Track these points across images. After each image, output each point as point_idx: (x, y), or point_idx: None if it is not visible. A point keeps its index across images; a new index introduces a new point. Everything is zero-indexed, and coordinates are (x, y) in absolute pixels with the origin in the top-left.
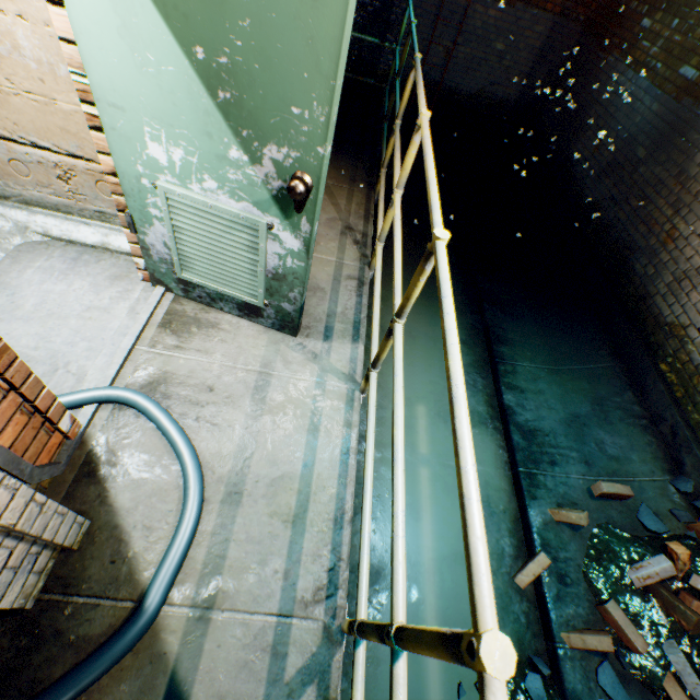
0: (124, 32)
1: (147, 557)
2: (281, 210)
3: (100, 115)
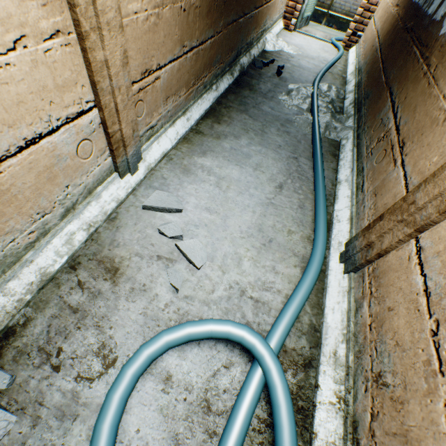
0: None
1: None
2: None
3: None
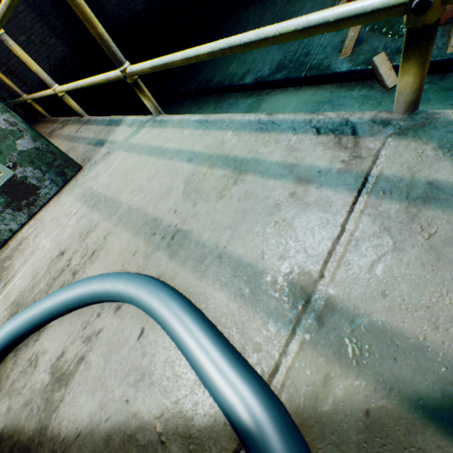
0: None
1: (179, 396)
2: None
3: None
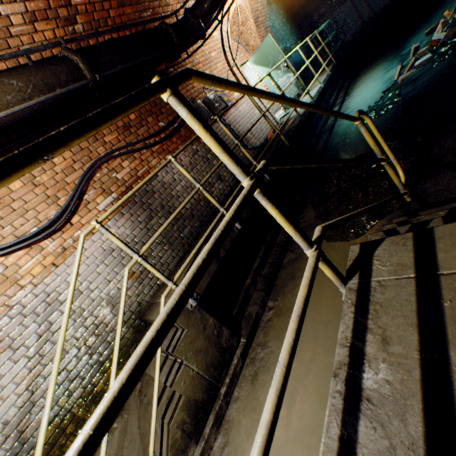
0: (264, 74)
1: None
2: (287, 72)
3: (267, 87)
